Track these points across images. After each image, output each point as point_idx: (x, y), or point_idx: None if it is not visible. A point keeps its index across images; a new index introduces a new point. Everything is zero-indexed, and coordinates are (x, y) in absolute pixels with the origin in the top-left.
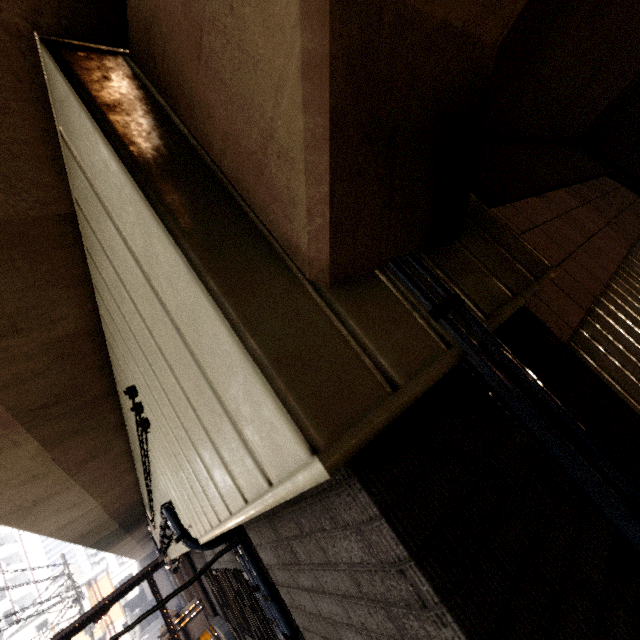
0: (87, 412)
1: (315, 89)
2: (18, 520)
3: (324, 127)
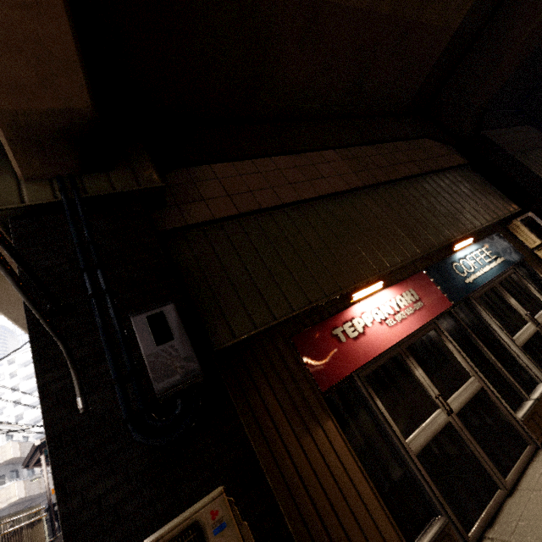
0: None
1: None
2: None
3: (5, 141)
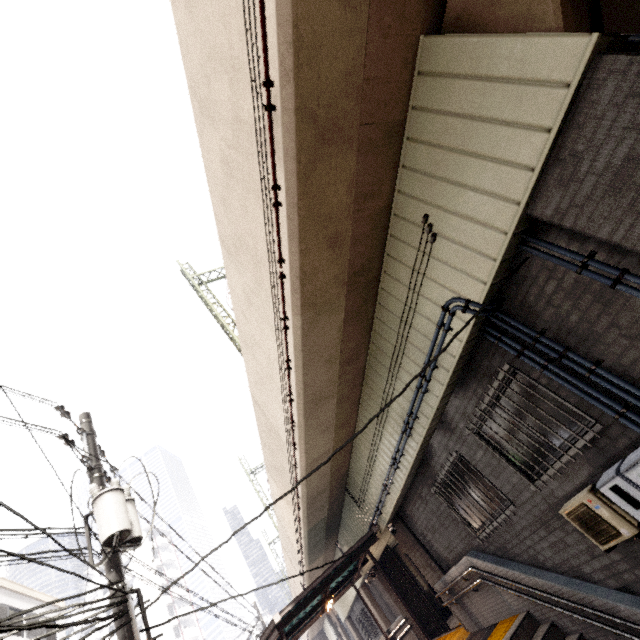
0: (365, 295)
1: None
2: (308, 417)
3: None
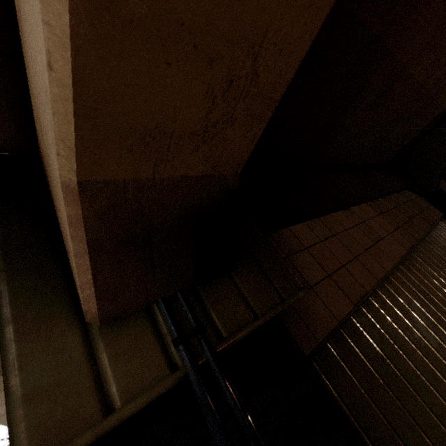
0: None
1: (77, 231)
2: None
3: (84, 248)
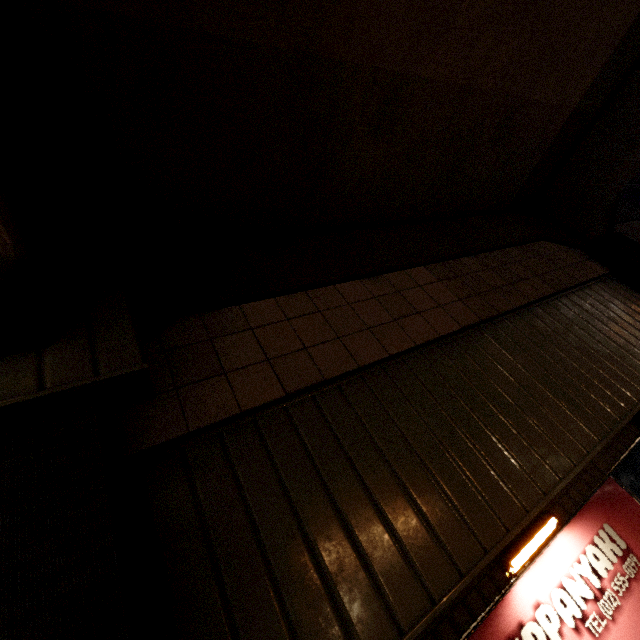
0: None
1: None
2: None
3: None
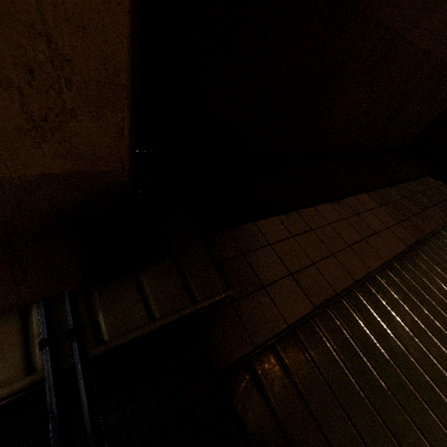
0: None
1: None
2: None
3: None
